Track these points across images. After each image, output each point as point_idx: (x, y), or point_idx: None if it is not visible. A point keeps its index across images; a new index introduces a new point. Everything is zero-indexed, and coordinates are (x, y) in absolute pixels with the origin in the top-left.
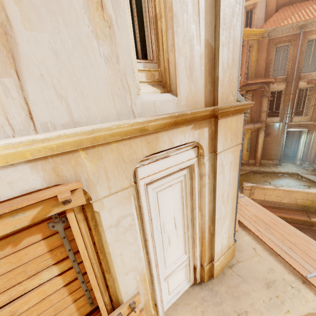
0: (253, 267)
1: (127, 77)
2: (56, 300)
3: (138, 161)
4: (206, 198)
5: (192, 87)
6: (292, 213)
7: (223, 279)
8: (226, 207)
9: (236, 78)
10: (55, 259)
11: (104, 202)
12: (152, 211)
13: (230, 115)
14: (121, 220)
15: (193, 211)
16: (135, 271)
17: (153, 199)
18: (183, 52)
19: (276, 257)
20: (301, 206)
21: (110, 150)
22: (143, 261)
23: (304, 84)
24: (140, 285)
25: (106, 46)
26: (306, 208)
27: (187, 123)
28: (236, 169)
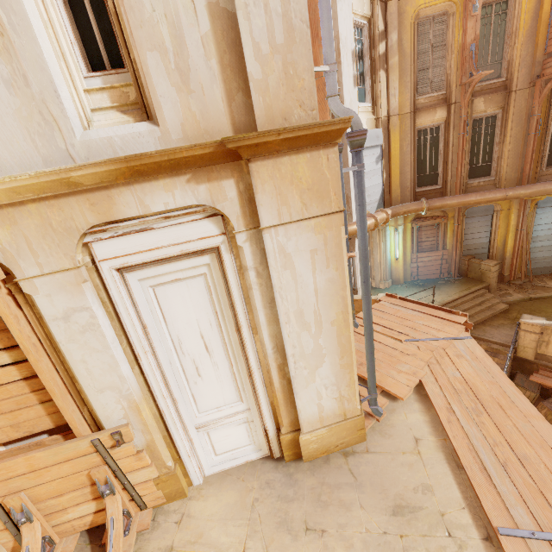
0: (389, 470)
1: (49, 105)
2: (16, 392)
3: (81, 232)
4: (259, 311)
5: (192, 104)
6: None
7: (319, 468)
8: (319, 337)
9: (310, 69)
10: (3, 344)
11: (37, 284)
12: (145, 314)
13: (287, 152)
14: (72, 314)
15: (241, 331)
16: (117, 392)
17: (143, 296)
18: (157, 41)
19: (456, 470)
20: None
21: (28, 213)
22: (130, 383)
23: None
24: (132, 415)
25: (4, 64)
26: None
27: (169, 171)
28: (335, 265)
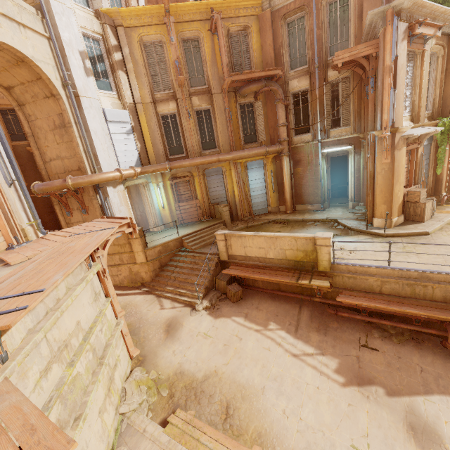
0: None
1: None
2: None
3: None
4: None
5: None
6: (279, 273)
7: None
8: None
9: None
10: None
11: None
12: None
13: None
14: None
15: None
16: None
17: None
18: None
19: None
20: (293, 262)
21: None
22: None
23: (336, 74)
24: None
25: None
26: (300, 264)
27: None
28: None
